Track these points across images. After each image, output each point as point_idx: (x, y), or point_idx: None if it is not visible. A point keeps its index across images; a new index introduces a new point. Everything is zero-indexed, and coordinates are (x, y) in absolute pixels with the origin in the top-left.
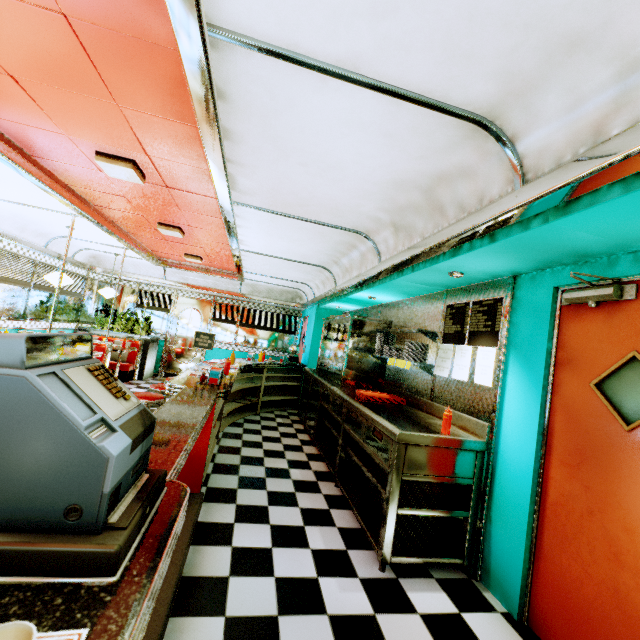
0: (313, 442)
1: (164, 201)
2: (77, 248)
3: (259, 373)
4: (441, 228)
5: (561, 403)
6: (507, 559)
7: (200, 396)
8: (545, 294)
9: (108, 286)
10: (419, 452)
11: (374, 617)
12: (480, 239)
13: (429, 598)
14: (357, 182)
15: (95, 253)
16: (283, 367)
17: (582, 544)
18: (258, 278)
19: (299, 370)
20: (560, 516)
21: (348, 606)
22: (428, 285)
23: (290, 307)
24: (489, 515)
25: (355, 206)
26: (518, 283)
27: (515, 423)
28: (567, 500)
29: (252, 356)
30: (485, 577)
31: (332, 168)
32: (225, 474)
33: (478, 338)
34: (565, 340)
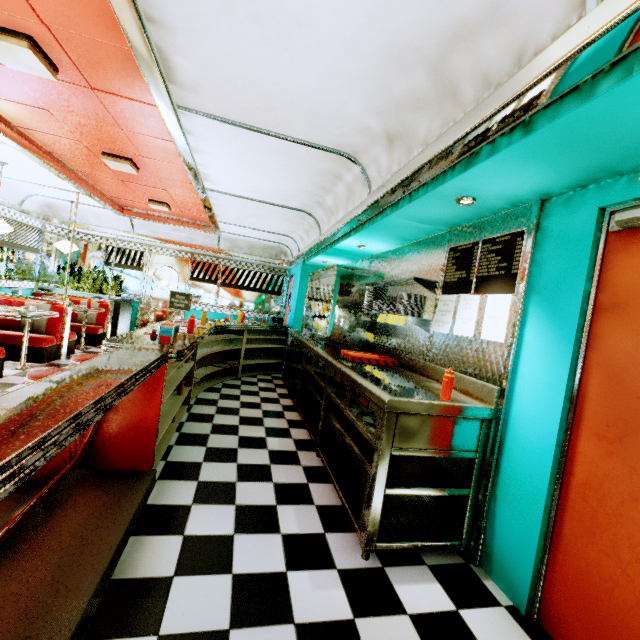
0: (296, 408)
1: (97, 115)
2: (24, 194)
3: (239, 335)
4: (453, 123)
5: (600, 360)
6: (515, 545)
7: (137, 356)
8: (586, 219)
9: (65, 239)
10: (413, 422)
11: (353, 623)
12: (508, 135)
13: (421, 592)
14: (337, 56)
15: (48, 201)
16: (266, 328)
17: (620, 537)
18: (236, 230)
19: (284, 332)
20: (590, 500)
21: (321, 609)
22: (428, 223)
23: (275, 265)
24: (494, 493)
25: (337, 106)
26: (546, 210)
27: (533, 386)
28: (601, 482)
29: (230, 316)
30: (486, 562)
31: (299, 27)
32: (191, 445)
33: (488, 284)
34: (611, 278)
